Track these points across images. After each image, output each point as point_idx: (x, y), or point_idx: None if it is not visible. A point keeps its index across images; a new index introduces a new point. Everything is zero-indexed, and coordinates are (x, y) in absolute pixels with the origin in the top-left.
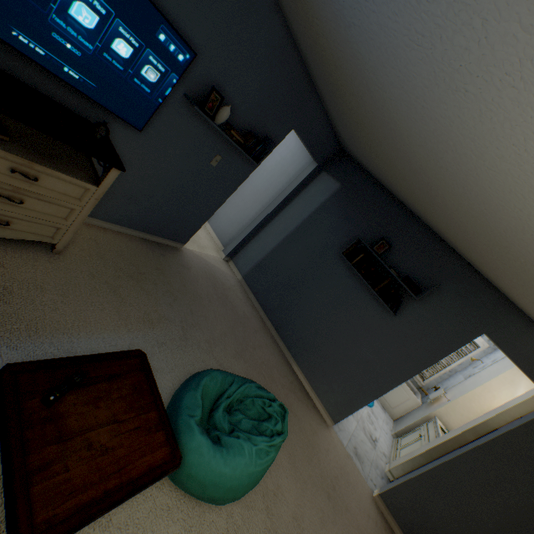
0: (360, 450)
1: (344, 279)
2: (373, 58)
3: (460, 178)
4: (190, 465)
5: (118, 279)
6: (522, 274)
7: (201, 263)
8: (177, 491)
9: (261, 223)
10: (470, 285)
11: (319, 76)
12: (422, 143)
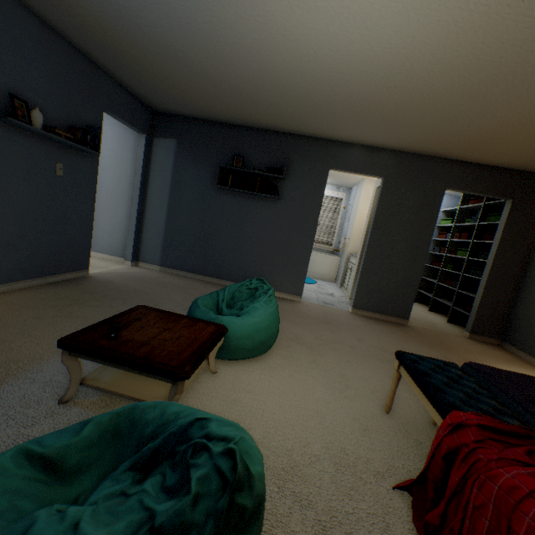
0: (327, 301)
1: (233, 204)
2: (133, 4)
3: (244, 65)
4: (234, 332)
5: (62, 311)
6: (316, 109)
7: (117, 275)
8: (240, 363)
9: (139, 213)
10: (303, 147)
11: (93, 49)
12: (207, 54)
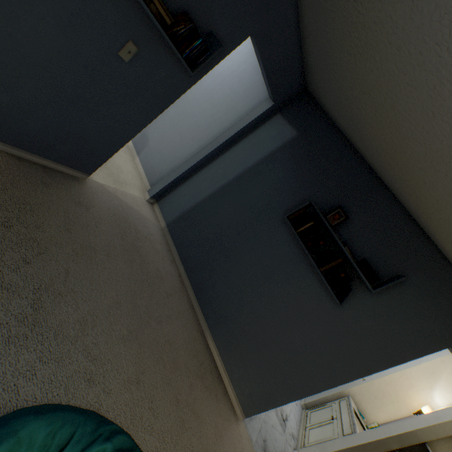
0: (269, 441)
1: (283, 248)
2: None
3: None
4: None
5: None
6: None
7: (112, 202)
8: None
9: (196, 165)
10: (440, 283)
11: None
12: None
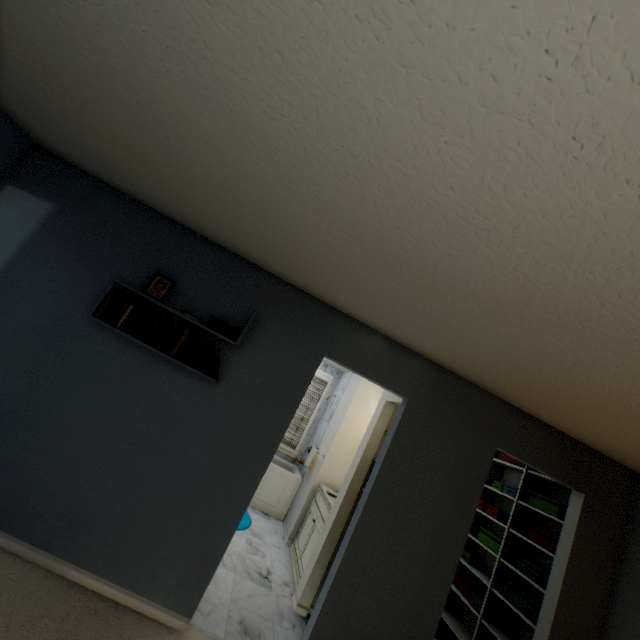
0: (250, 616)
1: (118, 361)
2: None
3: (195, 82)
4: None
5: None
6: (331, 253)
7: None
8: None
9: None
10: (290, 304)
11: None
12: (97, 6)
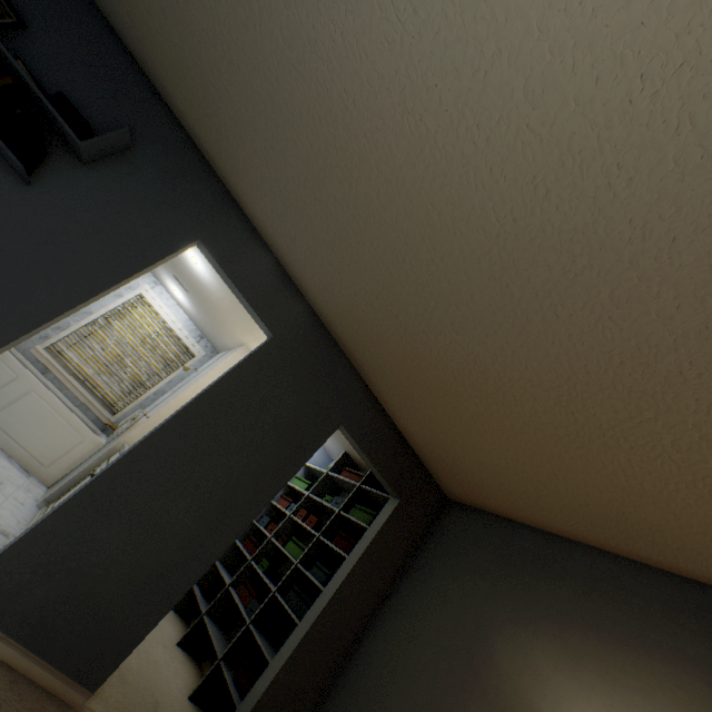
0: None
1: None
2: None
3: None
4: None
5: None
6: (255, 72)
7: None
8: None
9: None
10: (184, 163)
11: None
12: None
